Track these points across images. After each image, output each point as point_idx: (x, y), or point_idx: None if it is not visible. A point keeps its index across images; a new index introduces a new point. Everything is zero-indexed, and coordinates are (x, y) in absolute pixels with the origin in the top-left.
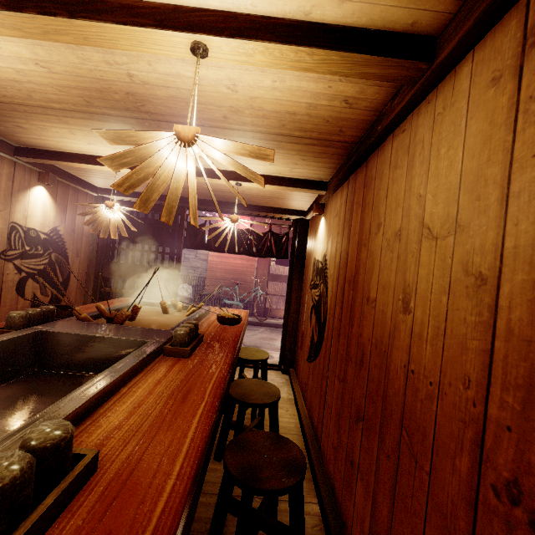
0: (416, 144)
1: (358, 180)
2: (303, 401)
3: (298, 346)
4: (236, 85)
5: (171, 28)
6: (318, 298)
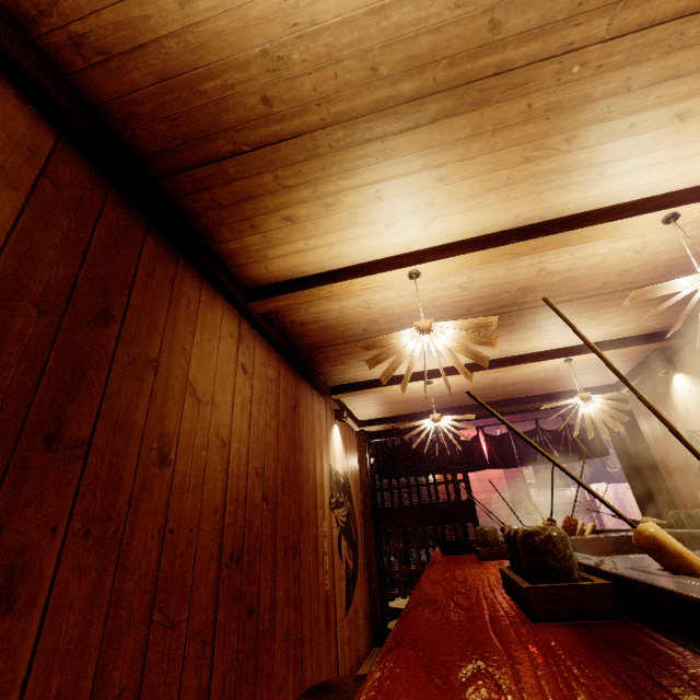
0: None
1: None
2: None
3: None
4: (645, 247)
5: (654, 211)
6: None
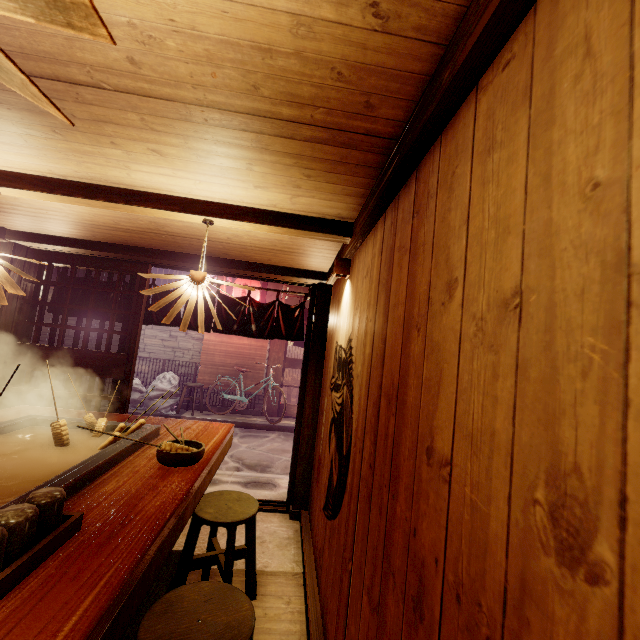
0: (558, 61)
1: (401, 209)
2: (315, 584)
3: (314, 476)
4: None
5: None
6: (339, 408)
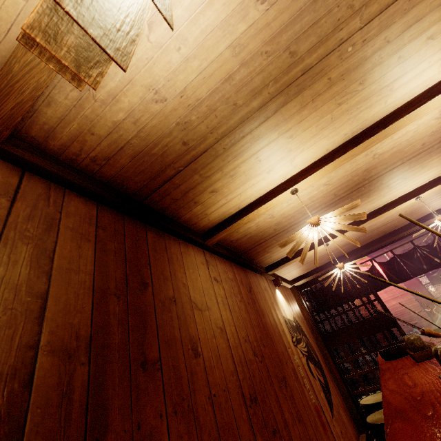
0: None
1: None
2: None
3: None
4: None
5: (438, 94)
6: None
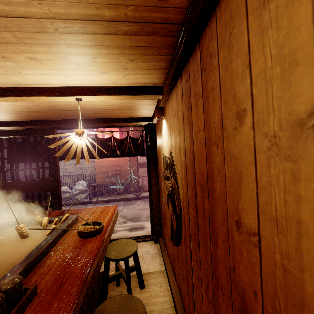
0: None
1: (191, 70)
2: (172, 275)
3: (163, 222)
4: None
5: None
6: (170, 189)
